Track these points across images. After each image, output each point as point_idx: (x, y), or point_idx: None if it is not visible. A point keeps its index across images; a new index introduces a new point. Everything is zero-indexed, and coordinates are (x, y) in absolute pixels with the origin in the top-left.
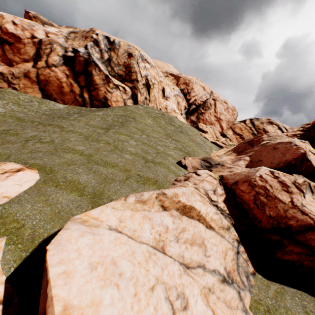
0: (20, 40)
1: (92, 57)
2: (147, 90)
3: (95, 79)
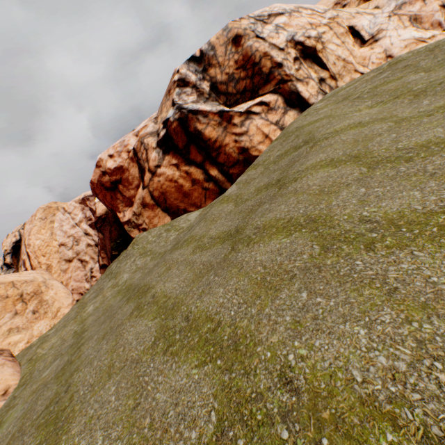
0: (123, 169)
1: (185, 108)
2: (313, 62)
3: (207, 136)
